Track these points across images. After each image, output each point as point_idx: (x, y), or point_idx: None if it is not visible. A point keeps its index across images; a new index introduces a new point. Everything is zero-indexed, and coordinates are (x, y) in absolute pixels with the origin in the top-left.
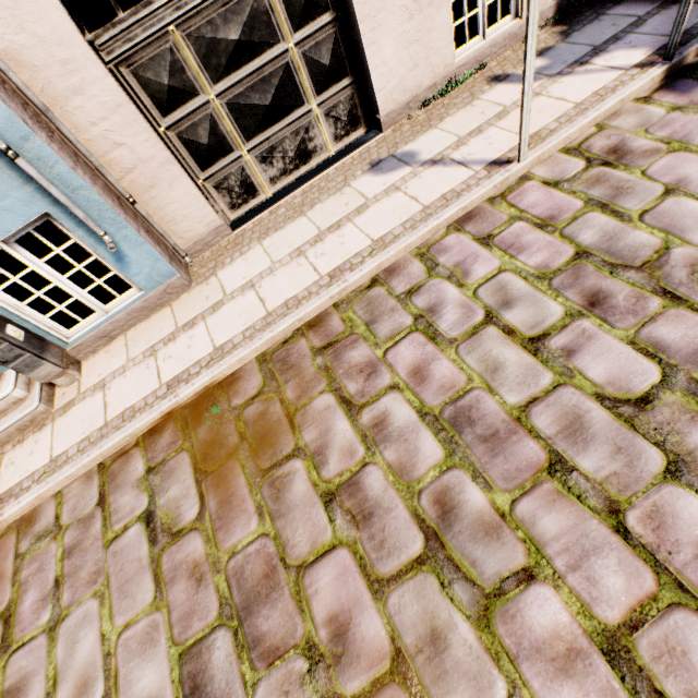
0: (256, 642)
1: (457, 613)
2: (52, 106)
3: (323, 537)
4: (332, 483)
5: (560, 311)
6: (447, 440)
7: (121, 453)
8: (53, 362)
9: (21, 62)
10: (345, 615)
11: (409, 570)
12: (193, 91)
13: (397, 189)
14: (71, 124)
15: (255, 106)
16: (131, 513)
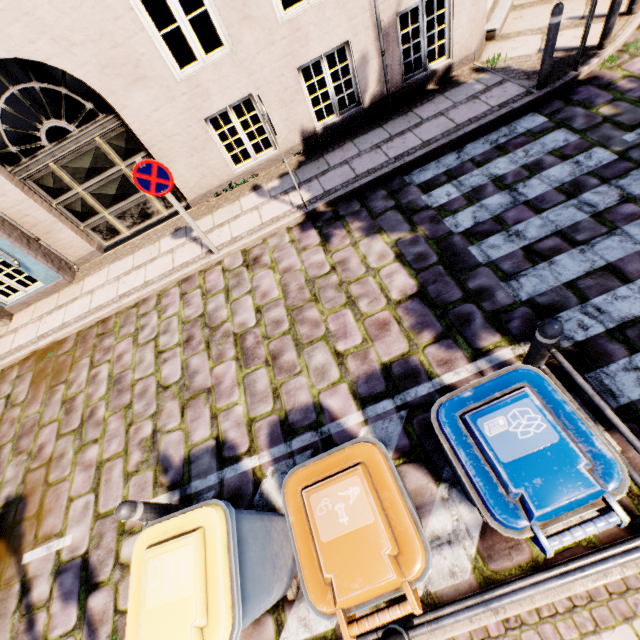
0: (18, 448)
1: (72, 449)
2: None
3: (54, 416)
4: (68, 397)
5: (176, 341)
6: (109, 388)
7: (12, 366)
8: None
9: None
10: (45, 444)
11: (70, 433)
12: (69, 188)
13: (172, 252)
14: (1, 208)
15: (107, 194)
16: (4, 394)
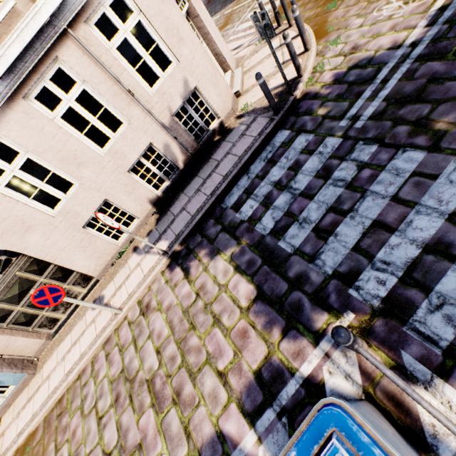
0: None
1: None
2: None
3: None
4: None
5: (109, 402)
6: None
7: None
8: None
9: None
10: None
11: None
12: (11, 311)
13: (94, 321)
14: None
15: None
16: None
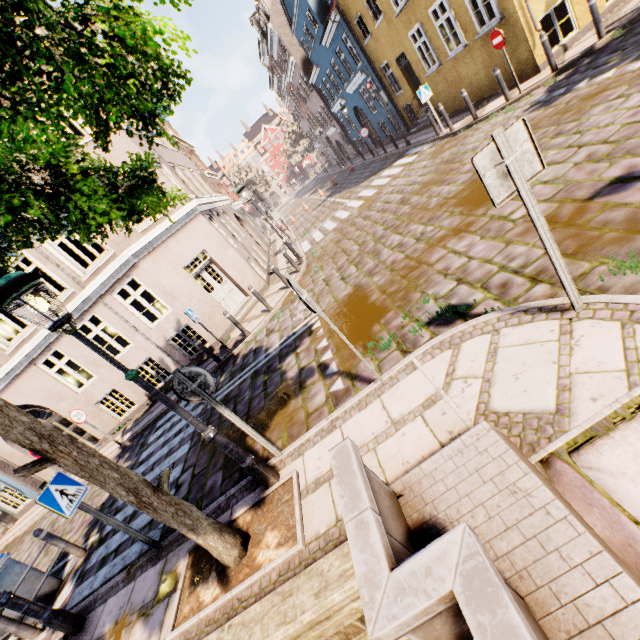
0: None
1: None
2: (11, 460)
3: None
4: None
5: None
6: None
7: None
8: (6, 521)
9: (4, 455)
10: None
11: None
12: None
13: None
14: (15, 462)
15: None
16: None
